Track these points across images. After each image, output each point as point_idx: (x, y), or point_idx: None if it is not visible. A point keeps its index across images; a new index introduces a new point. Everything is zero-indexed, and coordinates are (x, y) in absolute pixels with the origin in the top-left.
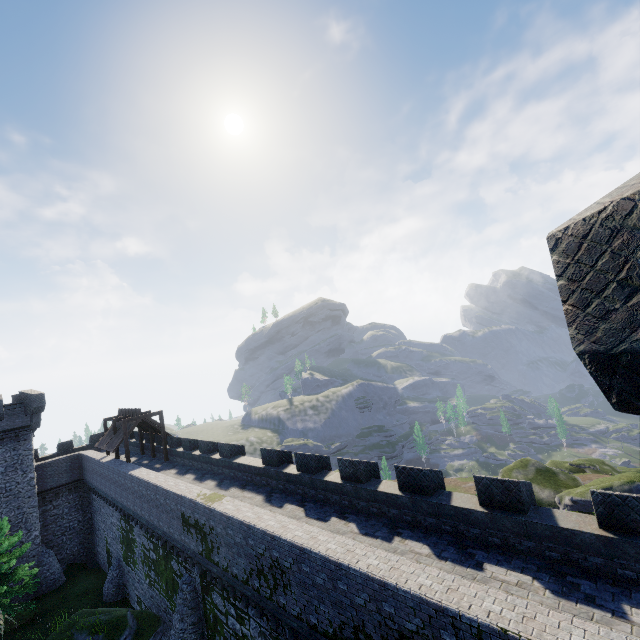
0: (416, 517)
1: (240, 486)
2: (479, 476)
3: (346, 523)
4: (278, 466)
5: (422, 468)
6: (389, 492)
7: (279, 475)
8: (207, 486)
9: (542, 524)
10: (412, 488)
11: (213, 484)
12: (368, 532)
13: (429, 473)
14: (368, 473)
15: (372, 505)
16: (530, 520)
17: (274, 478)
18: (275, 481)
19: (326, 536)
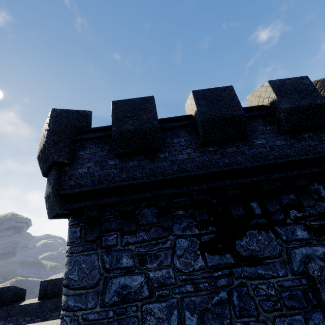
0: None
1: None
2: (43, 280)
3: None
4: None
5: (10, 285)
6: None
7: None
8: None
9: None
10: None
11: None
12: None
13: (14, 288)
14: None
15: None
16: (60, 298)
17: None
18: None
19: None
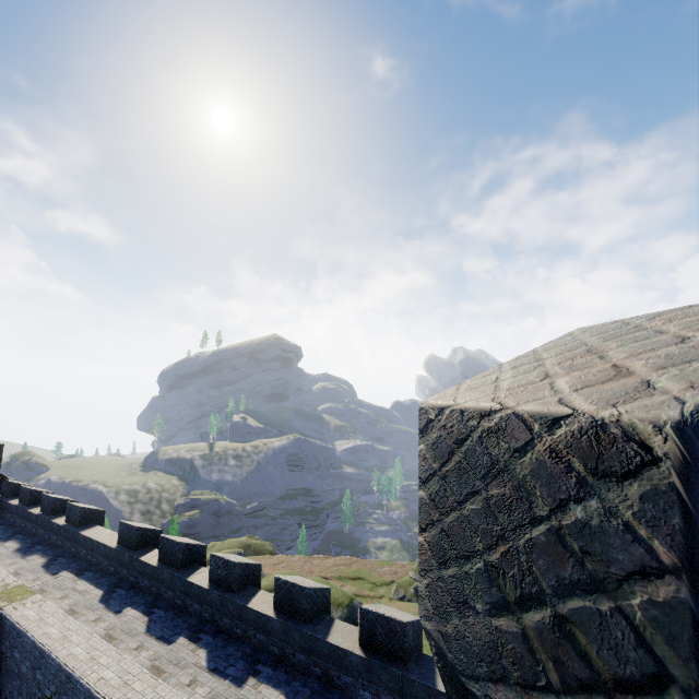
0: (284, 649)
1: (77, 570)
2: (366, 608)
3: (195, 648)
4: (137, 549)
5: (305, 586)
6: (260, 611)
7: (133, 563)
8: (29, 565)
9: (420, 683)
10: (289, 609)
11: (40, 562)
12: (218, 667)
13: (313, 593)
14: (244, 579)
15: (237, 624)
16: (408, 675)
17: (126, 566)
18: (126, 570)
19: (145, 683)
